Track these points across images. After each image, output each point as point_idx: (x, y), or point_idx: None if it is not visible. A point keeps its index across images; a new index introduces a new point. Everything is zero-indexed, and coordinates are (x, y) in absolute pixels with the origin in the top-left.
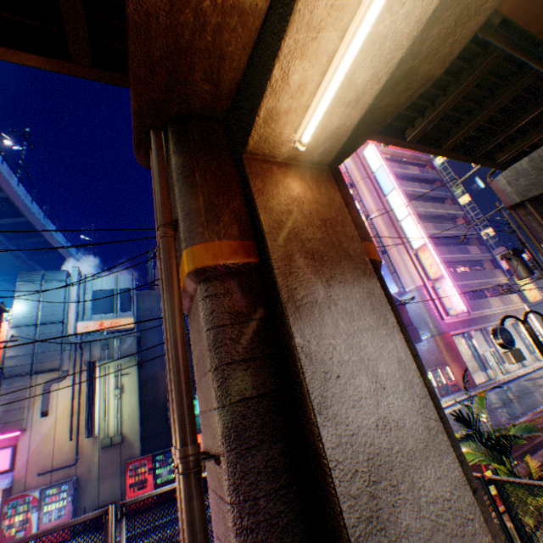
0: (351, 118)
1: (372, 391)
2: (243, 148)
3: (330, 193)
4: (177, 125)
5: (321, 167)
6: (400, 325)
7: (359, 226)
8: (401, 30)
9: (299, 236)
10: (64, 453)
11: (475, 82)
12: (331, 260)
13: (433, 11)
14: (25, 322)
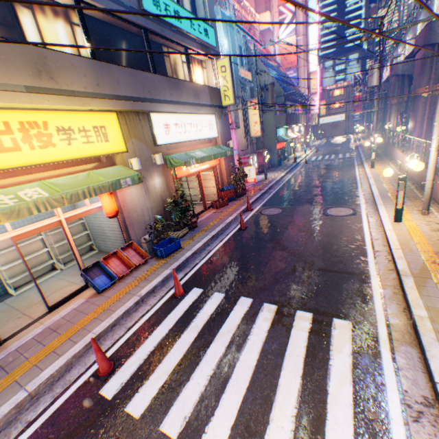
0: None
1: None
2: None
3: None
4: None
5: None
6: None
7: None
8: None
9: None
10: (243, 144)
11: None
12: None
13: None
14: None
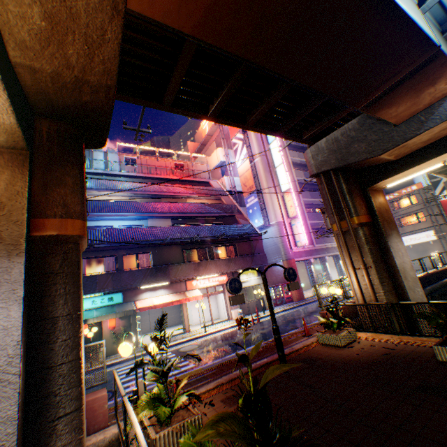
0: (6, 119)
1: None
2: None
3: (16, 178)
4: None
5: (20, 151)
6: (64, 290)
7: (64, 204)
8: None
9: None
10: None
11: (245, 76)
12: None
13: None
14: None
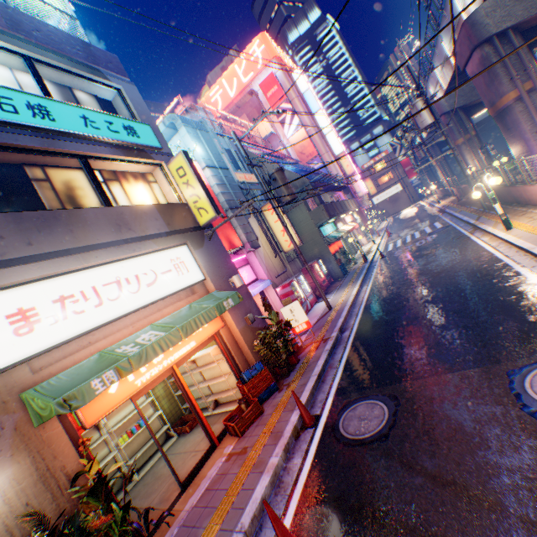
0: None
1: None
2: (531, 49)
3: None
4: (517, 32)
5: None
6: None
7: None
8: None
9: None
10: (277, 266)
11: None
12: None
13: None
14: (210, 165)
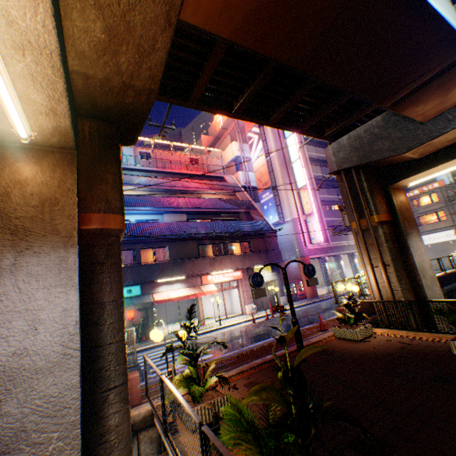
0: (62, 122)
1: (24, 331)
2: None
3: (66, 176)
4: None
5: (68, 151)
6: (110, 279)
7: (106, 200)
8: (44, 71)
9: (8, 215)
10: None
11: (272, 74)
12: (35, 234)
13: (62, 61)
14: None
